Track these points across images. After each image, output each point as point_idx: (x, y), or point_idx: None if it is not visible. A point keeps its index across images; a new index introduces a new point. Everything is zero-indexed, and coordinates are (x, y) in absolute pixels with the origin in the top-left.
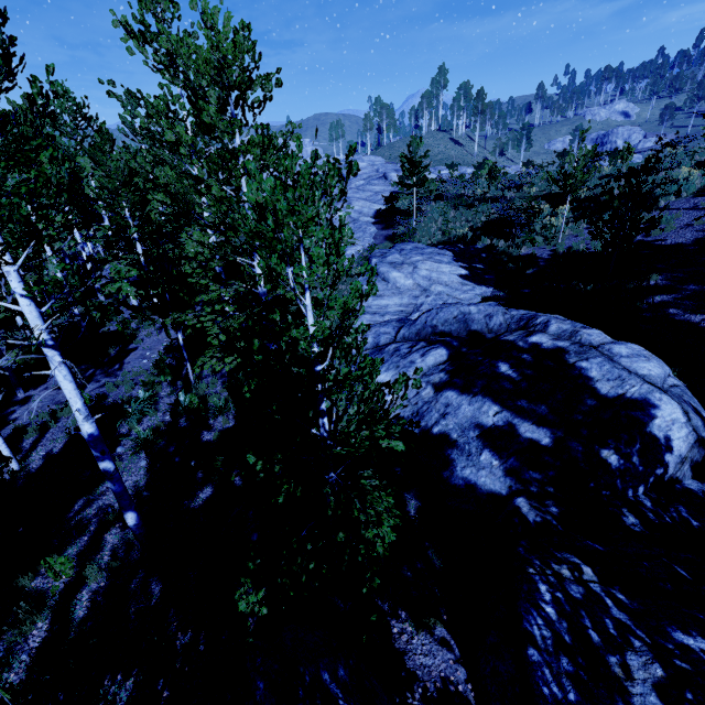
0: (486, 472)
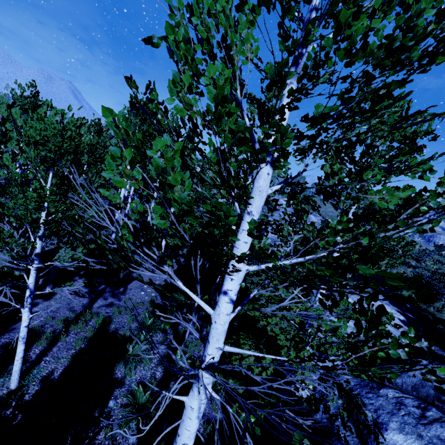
0: None
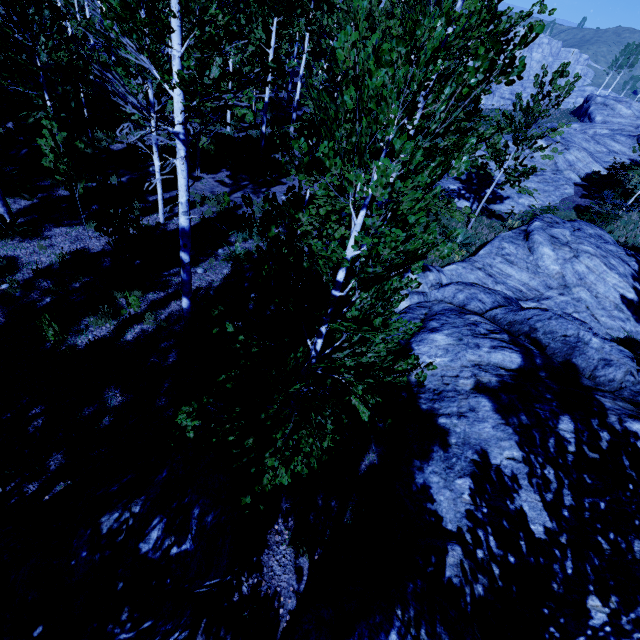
0: (450, 495)
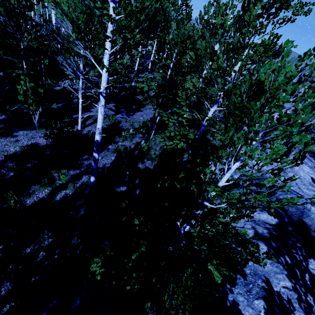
0: (252, 312)
